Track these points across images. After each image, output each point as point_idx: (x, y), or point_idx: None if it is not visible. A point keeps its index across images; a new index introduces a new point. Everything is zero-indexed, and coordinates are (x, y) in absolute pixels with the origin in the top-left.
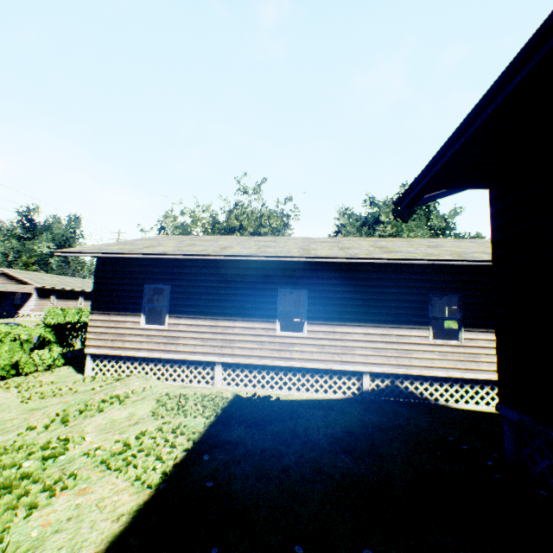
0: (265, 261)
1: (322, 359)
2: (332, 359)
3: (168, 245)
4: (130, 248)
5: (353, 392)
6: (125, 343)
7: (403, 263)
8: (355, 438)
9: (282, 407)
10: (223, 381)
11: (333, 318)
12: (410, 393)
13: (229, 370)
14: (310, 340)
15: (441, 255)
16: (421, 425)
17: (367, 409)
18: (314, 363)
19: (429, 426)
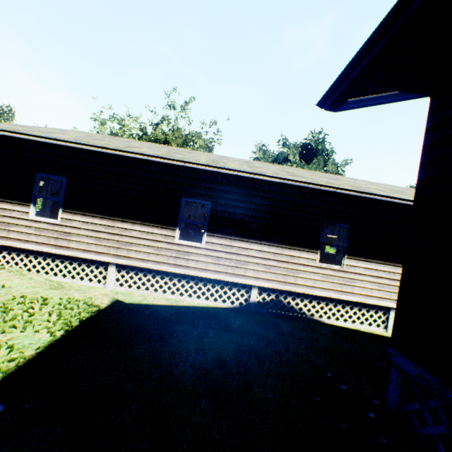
0: (172, 166)
1: (216, 271)
2: (226, 271)
3: (70, 135)
4: (20, 129)
5: (241, 302)
6: (11, 233)
7: (307, 188)
8: (227, 371)
9: (155, 322)
10: (116, 282)
11: (233, 233)
12: (291, 306)
13: (123, 271)
14: (207, 251)
15: (342, 185)
16: (300, 353)
17: (251, 320)
18: (208, 273)
19: (307, 354)
